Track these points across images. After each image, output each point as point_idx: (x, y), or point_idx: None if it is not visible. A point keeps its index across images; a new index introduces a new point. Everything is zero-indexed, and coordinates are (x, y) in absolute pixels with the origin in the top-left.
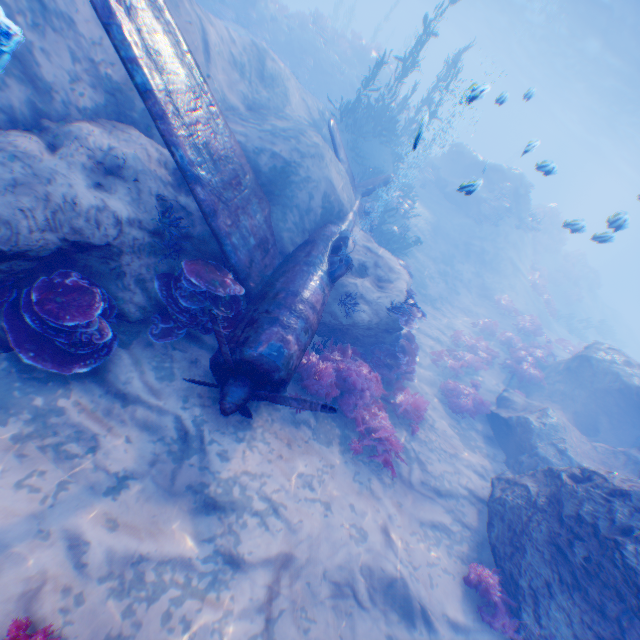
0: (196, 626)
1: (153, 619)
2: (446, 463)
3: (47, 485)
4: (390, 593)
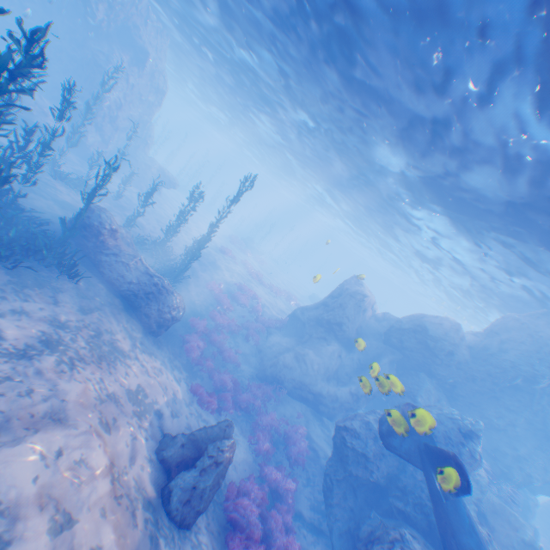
0: None
1: None
2: None
3: None
4: None
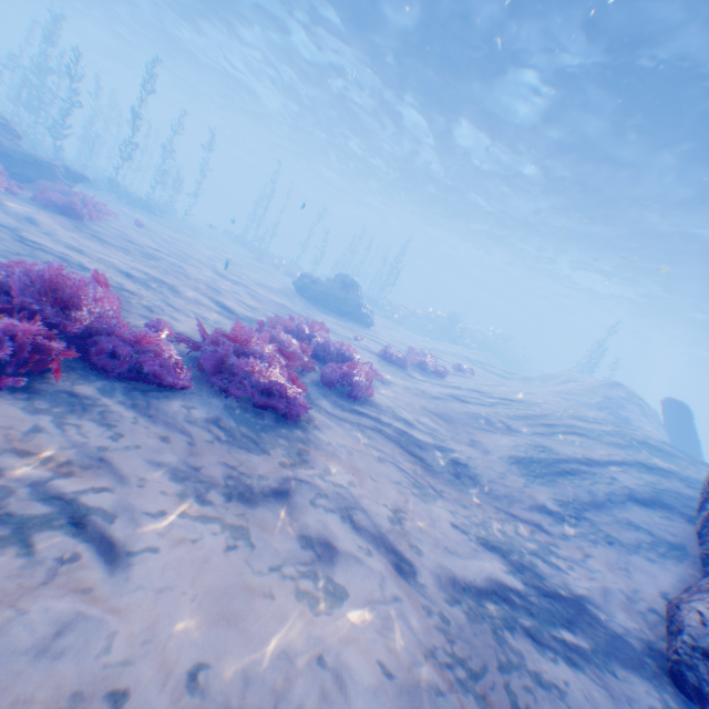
0: None
1: None
2: None
3: None
4: None
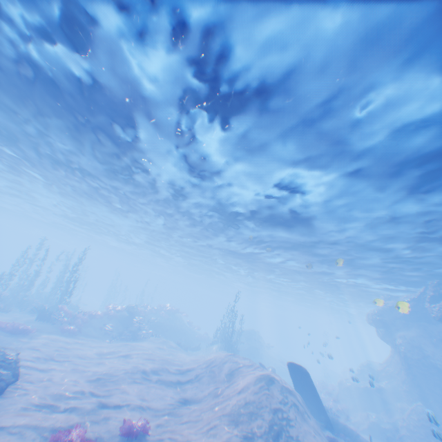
0: None
1: None
2: None
3: None
4: None
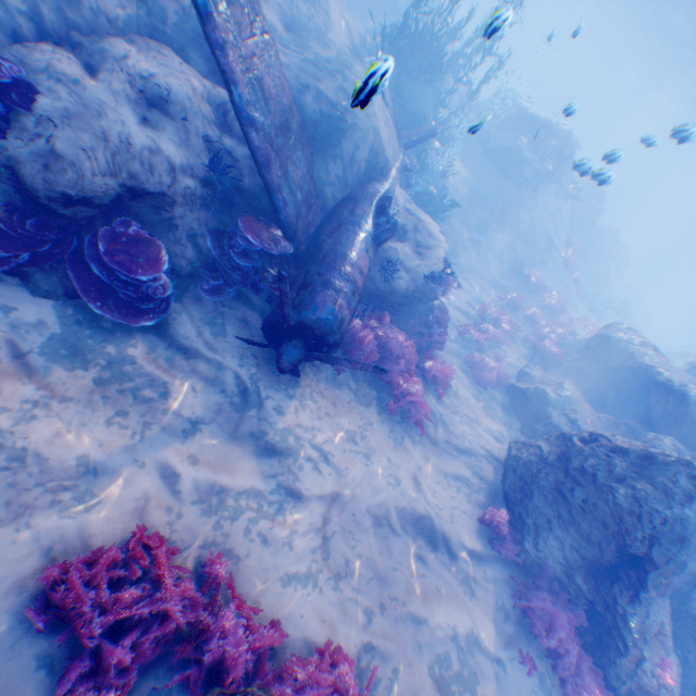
0: (270, 539)
1: (237, 532)
2: (468, 427)
3: (134, 425)
4: (419, 525)
